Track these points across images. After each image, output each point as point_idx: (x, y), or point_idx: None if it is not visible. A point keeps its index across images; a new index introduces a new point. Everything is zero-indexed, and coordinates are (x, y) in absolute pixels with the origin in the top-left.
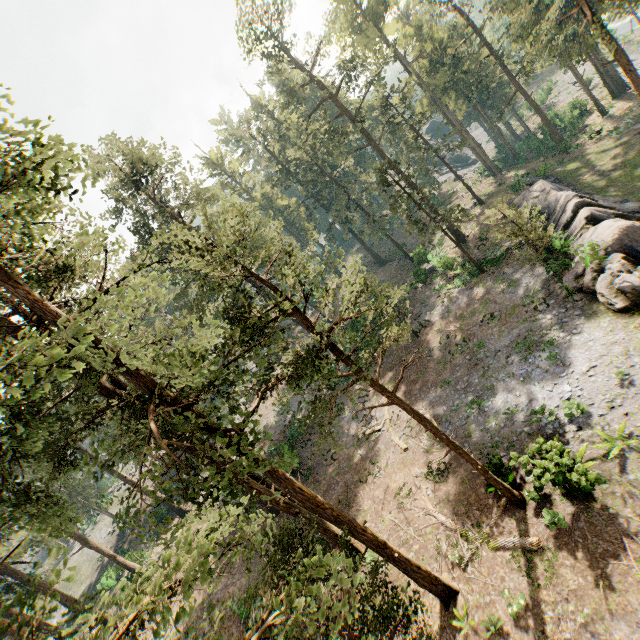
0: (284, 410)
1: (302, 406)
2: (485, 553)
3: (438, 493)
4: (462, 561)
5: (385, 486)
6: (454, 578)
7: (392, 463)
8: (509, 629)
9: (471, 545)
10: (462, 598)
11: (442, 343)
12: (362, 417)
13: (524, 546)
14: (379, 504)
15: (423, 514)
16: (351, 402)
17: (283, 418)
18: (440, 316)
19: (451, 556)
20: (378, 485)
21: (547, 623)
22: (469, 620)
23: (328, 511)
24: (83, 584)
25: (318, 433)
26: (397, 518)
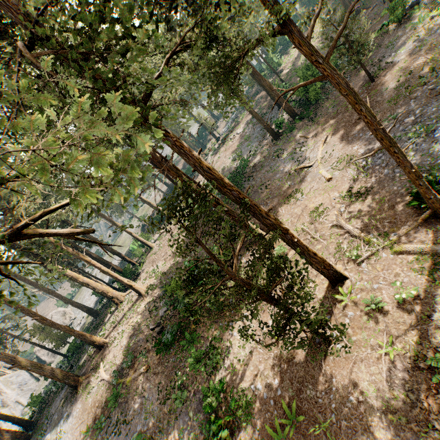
0: (237, 157)
1: (250, 154)
2: (385, 255)
3: (351, 210)
4: (358, 259)
5: (304, 206)
6: (346, 269)
7: (314, 190)
8: (389, 309)
9: (372, 248)
10: (349, 282)
11: (400, 81)
12: (297, 158)
13: (435, 252)
14: (295, 218)
15: (332, 225)
16: (290, 148)
17: (235, 163)
18: (408, 53)
19: (349, 254)
20: (298, 205)
21: (436, 312)
22: (351, 297)
23: (235, 192)
24: (127, 248)
25: (259, 172)
26: (308, 227)
